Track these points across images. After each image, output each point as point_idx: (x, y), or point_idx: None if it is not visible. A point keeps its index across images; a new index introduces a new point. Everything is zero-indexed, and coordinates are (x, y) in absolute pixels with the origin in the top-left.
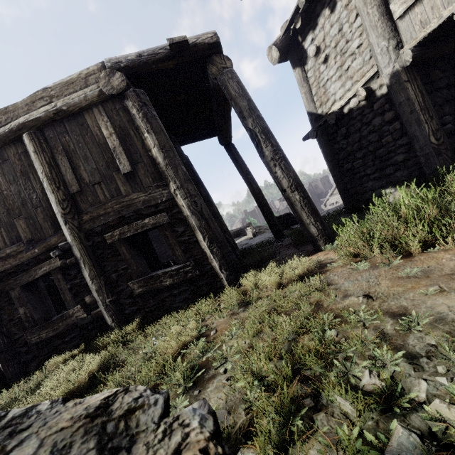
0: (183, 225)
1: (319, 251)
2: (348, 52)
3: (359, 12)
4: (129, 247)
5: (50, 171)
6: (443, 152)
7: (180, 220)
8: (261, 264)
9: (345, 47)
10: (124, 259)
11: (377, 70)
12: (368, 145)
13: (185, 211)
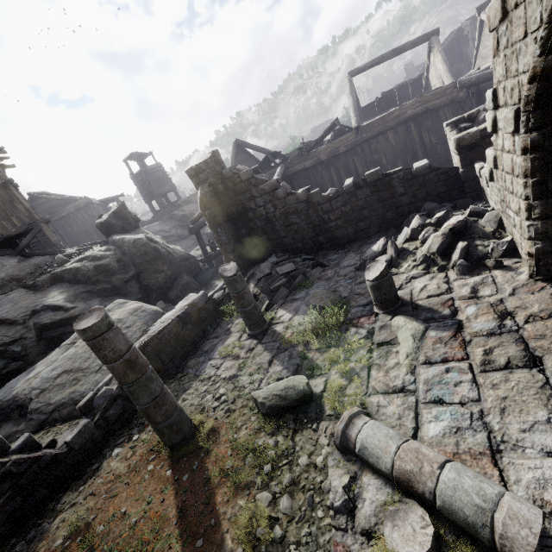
0: None
1: None
2: None
3: None
4: None
5: None
6: None
7: None
8: None
9: None
10: None
11: None
12: None
13: None
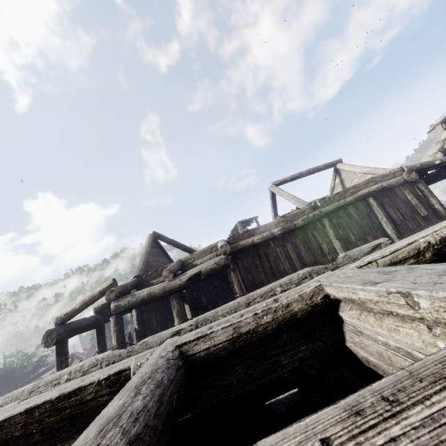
0: None
1: None
2: None
3: None
4: None
5: (385, 214)
6: None
7: None
8: None
9: None
10: None
11: None
12: None
13: None
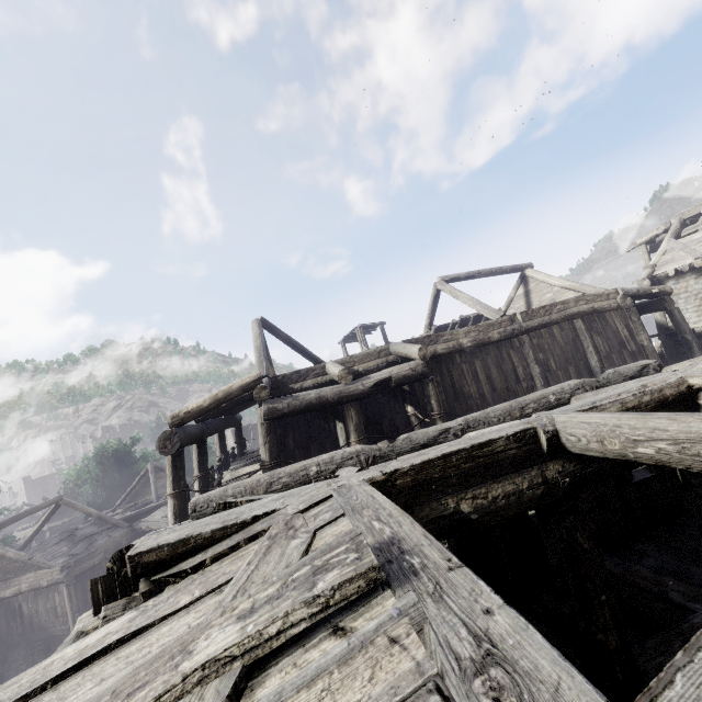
0: None
1: None
2: None
3: None
4: None
5: (593, 342)
6: None
7: None
8: None
9: None
10: None
11: None
12: None
13: None
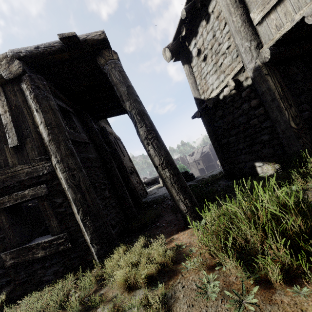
0: (61, 197)
1: (189, 227)
2: (220, 52)
3: (226, 21)
4: (10, 215)
5: None
6: (303, 136)
7: (59, 192)
8: (144, 228)
9: (218, 48)
10: (2, 228)
11: (242, 65)
12: (239, 125)
13: (63, 184)
